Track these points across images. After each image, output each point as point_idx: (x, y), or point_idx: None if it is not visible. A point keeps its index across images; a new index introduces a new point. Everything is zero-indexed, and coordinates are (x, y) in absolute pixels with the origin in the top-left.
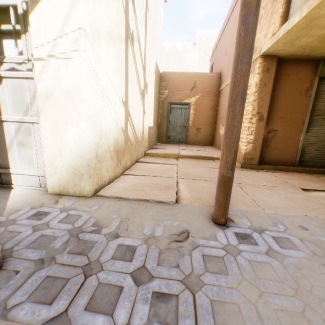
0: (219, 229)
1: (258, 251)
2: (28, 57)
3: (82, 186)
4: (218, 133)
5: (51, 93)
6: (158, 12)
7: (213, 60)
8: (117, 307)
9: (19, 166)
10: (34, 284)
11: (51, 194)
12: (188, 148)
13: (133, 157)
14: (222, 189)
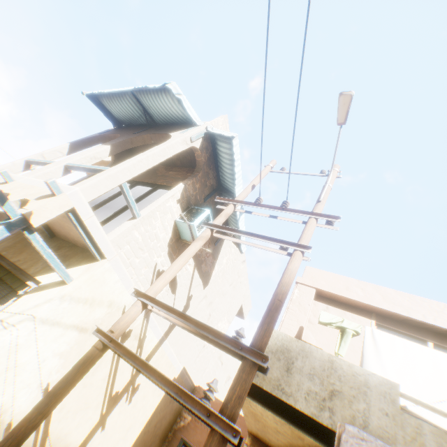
0: None
1: None
2: None
3: None
4: None
5: None
6: (212, 324)
7: None
8: None
9: None
10: None
11: None
12: None
13: None
14: None
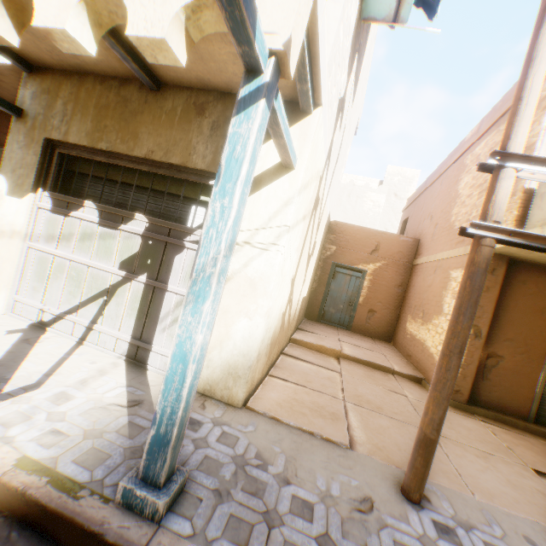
0: (411, 507)
1: None
2: None
3: (233, 391)
4: (403, 326)
5: (234, 277)
6: (345, 155)
7: (408, 213)
8: None
9: (163, 344)
10: (222, 519)
11: None
12: (353, 341)
13: (280, 346)
14: (422, 452)
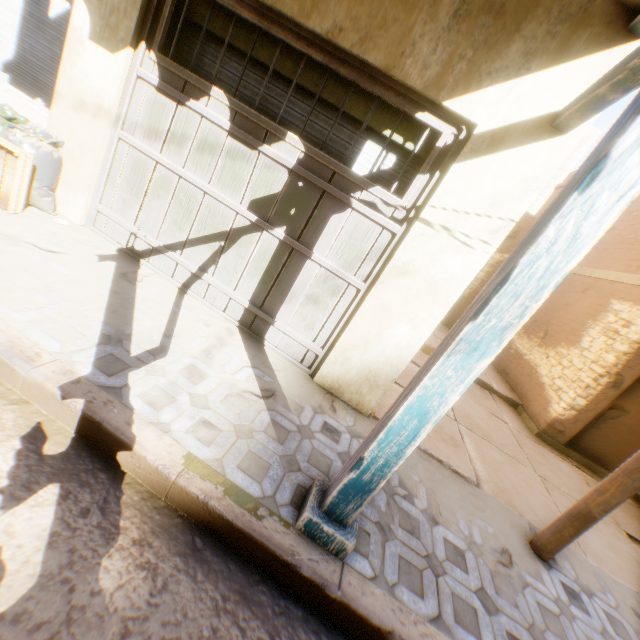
0: (541, 565)
1: (592, 624)
2: (406, 204)
3: (365, 398)
4: None
5: (410, 270)
6: None
7: None
8: (482, 632)
9: (289, 322)
10: (394, 561)
11: (317, 384)
12: None
13: None
14: (576, 524)
